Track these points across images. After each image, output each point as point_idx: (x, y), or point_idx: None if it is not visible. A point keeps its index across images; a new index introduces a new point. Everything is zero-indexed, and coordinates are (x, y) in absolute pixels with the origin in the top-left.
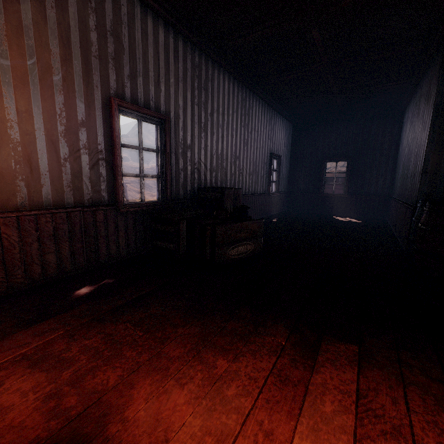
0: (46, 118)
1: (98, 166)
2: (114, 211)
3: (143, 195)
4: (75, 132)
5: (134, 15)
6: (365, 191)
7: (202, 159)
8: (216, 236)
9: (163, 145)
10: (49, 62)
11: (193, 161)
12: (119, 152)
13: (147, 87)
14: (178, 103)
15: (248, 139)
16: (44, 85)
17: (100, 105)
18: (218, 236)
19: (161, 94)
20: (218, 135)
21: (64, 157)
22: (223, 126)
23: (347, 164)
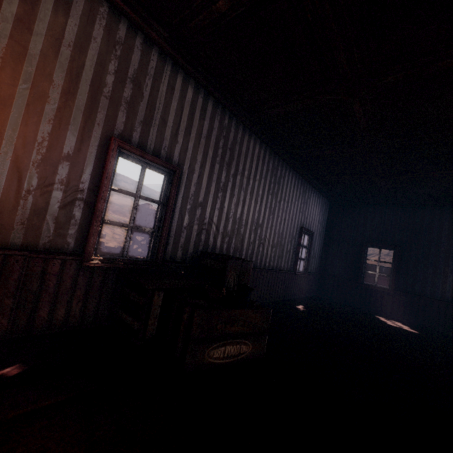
0: (21, 143)
1: (72, 206)
2: (76, 263)
3: (127, 249)
4: (54, 164)
5: (163, 70)
6: (419, 290)
7: (215, 221)
8: (192, 324)
9: (166, 197)
10: (47, 91)
11: (202, 221)
12: (105, 194)
13: (161, 136)
14: (196, 158)
15: (276, 208)
16: (31, 111)
17: (98, 142)
18: (196, 325)
19: (177, 145)
20: (239, 198)
21: (28, 189)
22: (247, 190)
23: (393, 254)
